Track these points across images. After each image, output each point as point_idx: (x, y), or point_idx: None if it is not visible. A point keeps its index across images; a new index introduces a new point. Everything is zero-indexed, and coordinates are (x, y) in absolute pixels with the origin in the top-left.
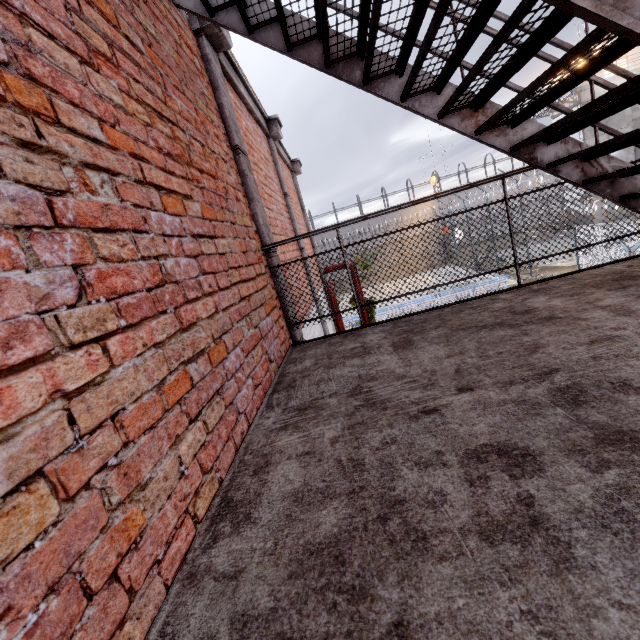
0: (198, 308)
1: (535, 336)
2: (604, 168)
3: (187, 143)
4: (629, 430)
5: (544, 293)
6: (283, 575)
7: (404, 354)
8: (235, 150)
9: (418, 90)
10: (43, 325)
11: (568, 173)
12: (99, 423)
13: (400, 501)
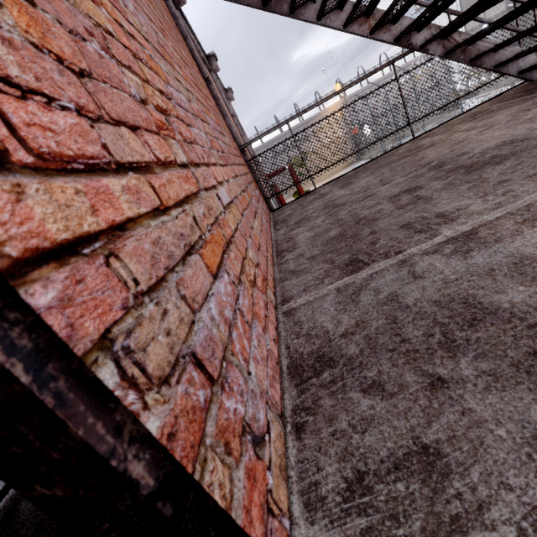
0: (235, 169)
1: (422, 155)
2: (457, 41)
3: (195, 77)
4: (461, 165)
5: (429, 137)
6: (321, 247)
7: (348, 187)
8: (207, 81)
9: (327, 10)
10: (211, 153)
11: (434, 50)
12: (235, 197)
13: (363, 218)
